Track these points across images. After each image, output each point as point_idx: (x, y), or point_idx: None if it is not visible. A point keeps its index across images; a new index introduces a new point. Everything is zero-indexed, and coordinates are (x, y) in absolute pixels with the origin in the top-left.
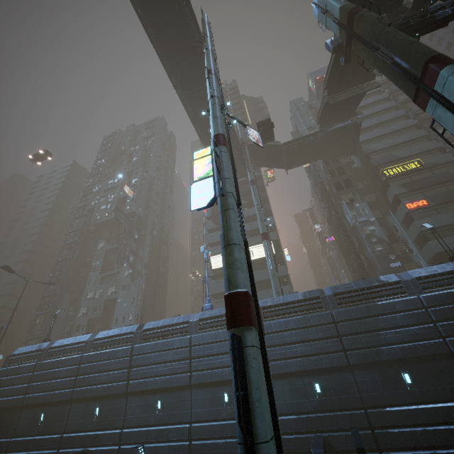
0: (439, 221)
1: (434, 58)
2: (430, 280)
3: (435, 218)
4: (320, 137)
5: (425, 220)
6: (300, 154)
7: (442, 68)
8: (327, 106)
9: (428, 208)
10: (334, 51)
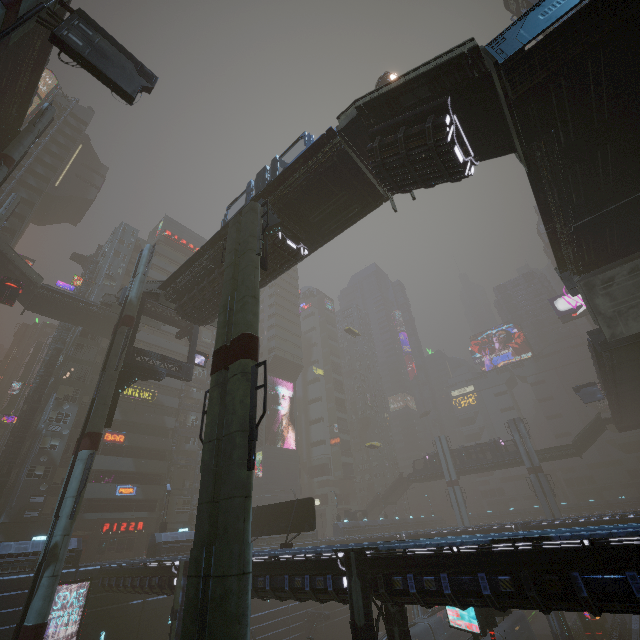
0: (116, 464)
1: (93, 435)
2: (11, 560)
3: (115, 460)
4: (93, 312)
5: (106, 459)
6: (58, 309)
7: (86, 449)
8: (111, 306)
9: (121, 446)
10: (121, 304)
